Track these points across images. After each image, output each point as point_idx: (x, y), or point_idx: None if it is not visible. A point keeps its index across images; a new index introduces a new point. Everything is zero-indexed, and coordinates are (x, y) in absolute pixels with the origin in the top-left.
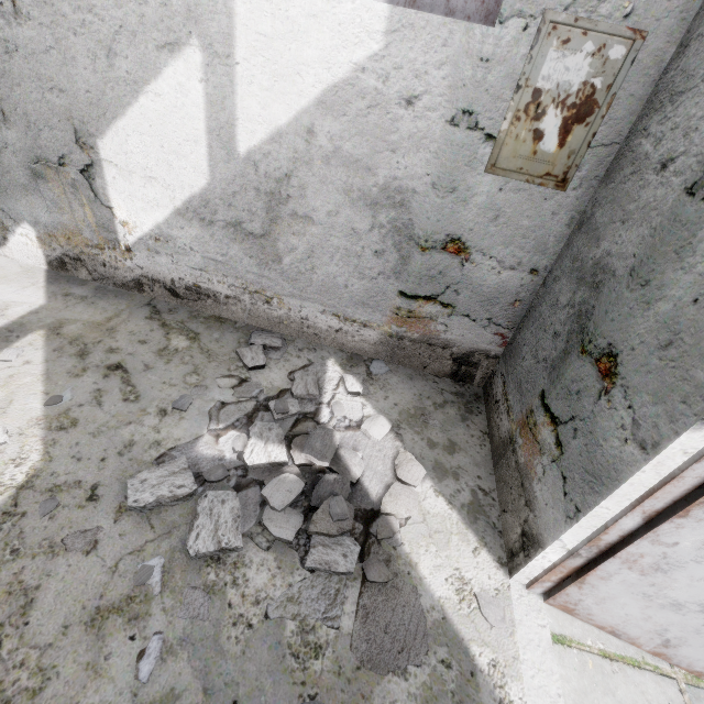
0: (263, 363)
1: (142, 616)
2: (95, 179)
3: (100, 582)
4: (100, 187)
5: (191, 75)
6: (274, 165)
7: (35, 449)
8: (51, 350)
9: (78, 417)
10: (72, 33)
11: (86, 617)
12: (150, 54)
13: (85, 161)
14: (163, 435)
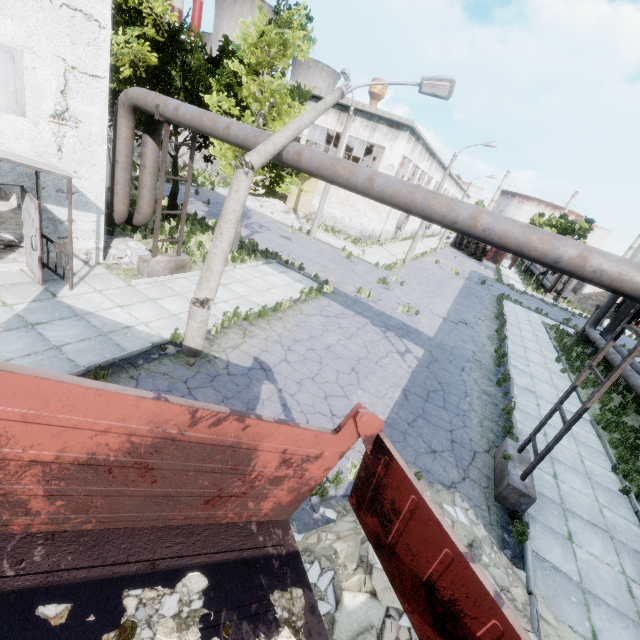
0: None
1: None
2: None
3: None
4: None
5: None
6: None
7: None
8: None
9: None
10: None
11: None
12: None
13: None
14: None
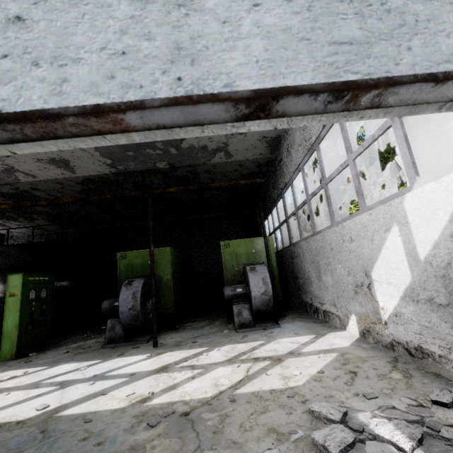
0: (445, 401)
1: (281, 441)
2: (371, 289)
3: (281, 423)
4: (373, 292)
5: (396, 235)
6: (439, 260)
7: (303, 381)
8: (335, 359)
9: (323, 379)
10: (363, 239)
11: (270, 427)
12: (382, 235)
13: (368, 282)
14: (347, 401)
